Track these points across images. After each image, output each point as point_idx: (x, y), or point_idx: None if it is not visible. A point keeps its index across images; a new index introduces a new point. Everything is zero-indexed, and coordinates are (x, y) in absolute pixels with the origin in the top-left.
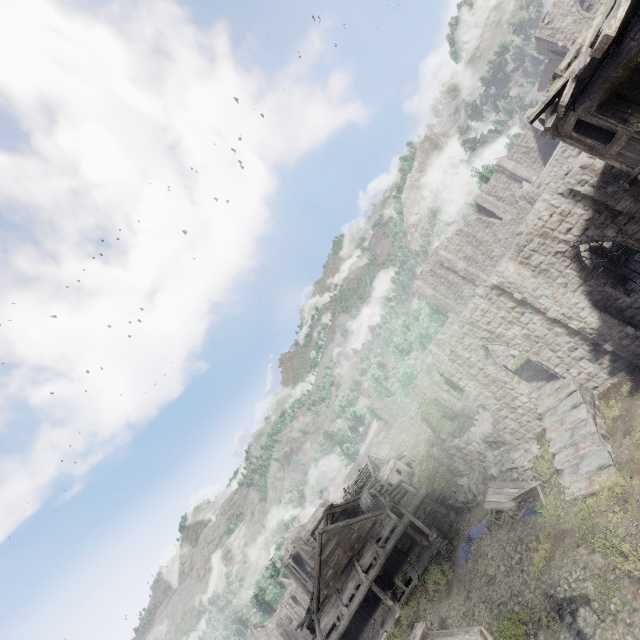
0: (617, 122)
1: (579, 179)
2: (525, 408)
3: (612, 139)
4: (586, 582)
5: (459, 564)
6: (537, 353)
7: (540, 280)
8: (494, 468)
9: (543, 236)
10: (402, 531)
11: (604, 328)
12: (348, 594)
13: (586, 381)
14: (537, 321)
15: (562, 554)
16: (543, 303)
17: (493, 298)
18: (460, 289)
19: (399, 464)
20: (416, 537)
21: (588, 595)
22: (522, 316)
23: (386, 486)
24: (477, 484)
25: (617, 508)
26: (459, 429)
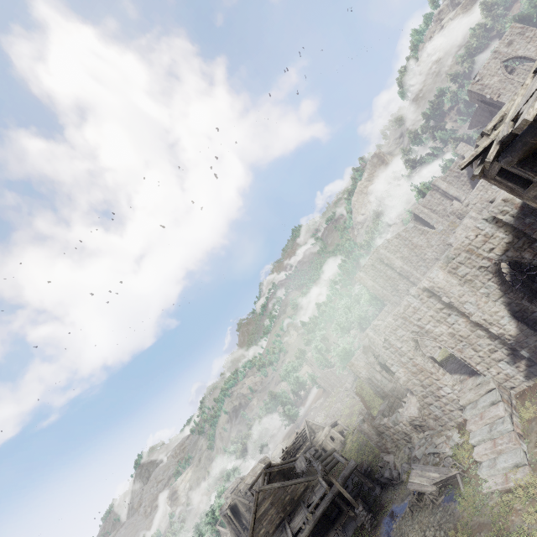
0: (534, 175)
1: (501, 209)
2: (448, 398)
3: (530, 185)
4: None
5: None
6: (461, 350)
7: (465, 288)
8: (418, 450)
9: (469, 252)
10: (331, 499)
11: (521, 336)
12: None
13: (504, 381)
14: (462, 323)
15: None
16: (467, 308)
17: (424, 299)
18: (396, 283)
19: (333, 431)
20: (343, 507)
21: None
22: (449, 317)
23: (320, 451)
24: (402, 463)
25: (531, 509)
26: (388, 408)
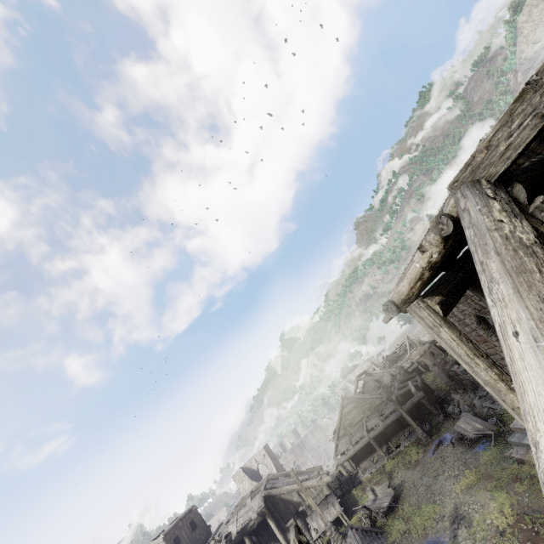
0: None
1: None
2: None
3: None
4: (477, 514)
5: (428, 454)
6: None
7: None
8: (477, 400)
9: None
10: (398, 415)
11: None
12: (355, 439)
13: None
14: None
15: (478, 489)
16: None
17: None
18: None
19: (433, 348)
20: (409, 422)
21: (472, 521)
22: None
23: (416, 364)
24: (465, 404)
25: (525, 482)
26: None
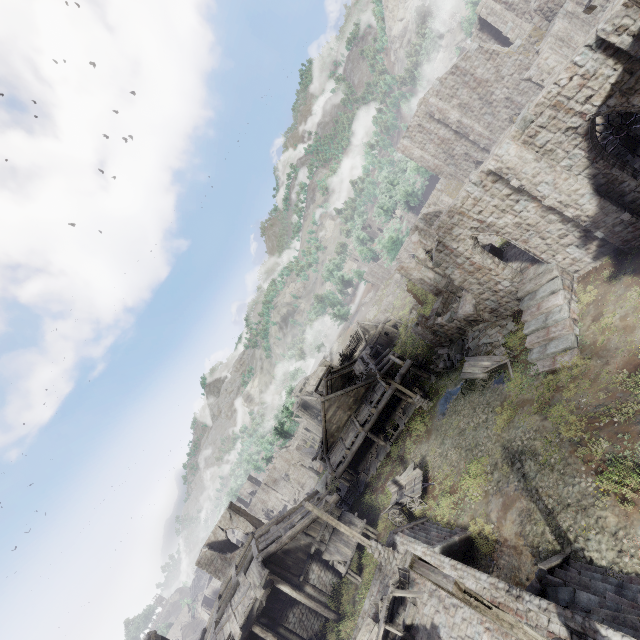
0: None
1: (618, 24)
2: (506, 291)
3: None
4: (536, 441)
5: (437, 417)
6: (526, 241)
7: (543, 164)
8: (472, 343)
9: (556, 107)
10: (391, 394)
11: (600, 215)
12: (350, 441)
13: (569, 266)
14: (532, 209)
15: (520, 418)
16: (541, 190)
17: (488, 185)
18: (451, 147)
19: (387, 328)
20: (402, 397)
21: (535, 451)
22: (516, 204)
23: (376, 348)
24: (456, 354)
25: (572, 386)
26: (442, 305)
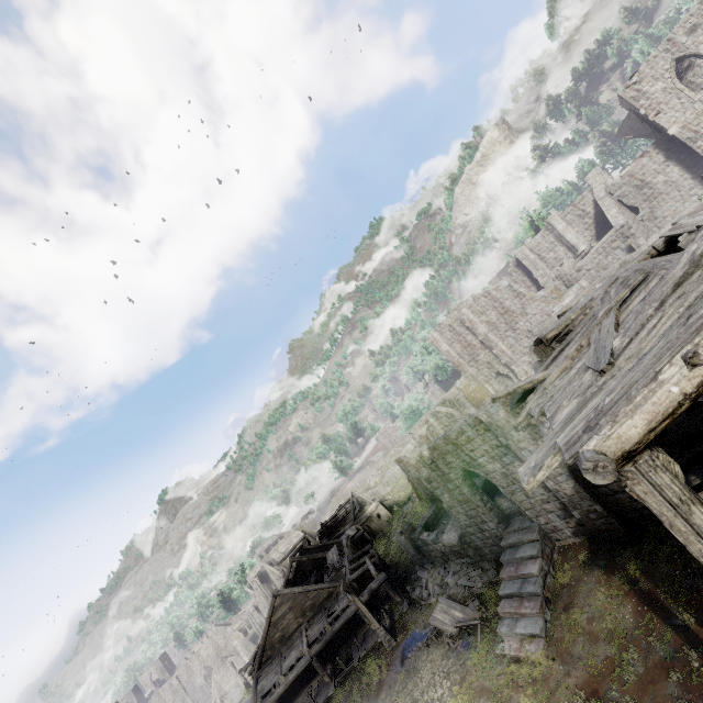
0: None
1: None
2: (492, 533)
3: None
4: None
5: (395, 666)
6: (512, 492)
7: (526, 435)
8: (451, 578)
9: None
10: (353, 612)
11: (576, 497)
12: (289, 663)
13: (551, 531)
14: (518, 466)
15: None
16: (525, 455)
17: (480, 430)
18: (476, 352)
19: (381, 508)
20: (366, 620)
21: None
22: (505, 456)
23: (362, 531)
24: (434, 583)
25: (530, 691)
26: (434, 516)
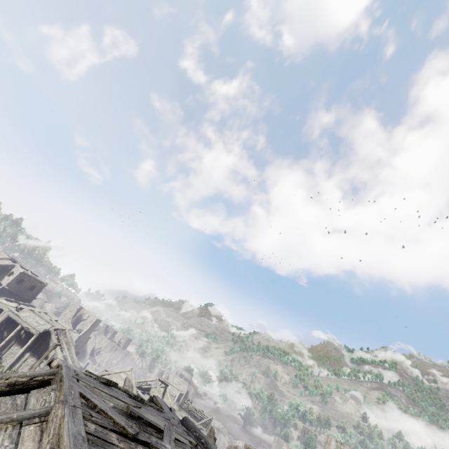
0: None
1: None
2: None
3: None
4: None
5: None
6: None
7: None
8: None
9: None
10: None
11: None
12: None
13: None
14: None
15: None
16: None
17: None
18: None
19: None
20: None
21: None
22: None
23: None
24: None
25: None
26: None
